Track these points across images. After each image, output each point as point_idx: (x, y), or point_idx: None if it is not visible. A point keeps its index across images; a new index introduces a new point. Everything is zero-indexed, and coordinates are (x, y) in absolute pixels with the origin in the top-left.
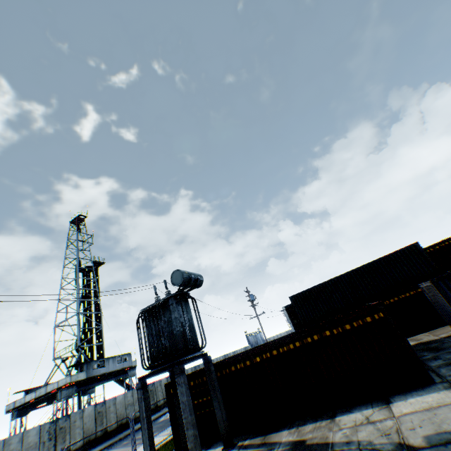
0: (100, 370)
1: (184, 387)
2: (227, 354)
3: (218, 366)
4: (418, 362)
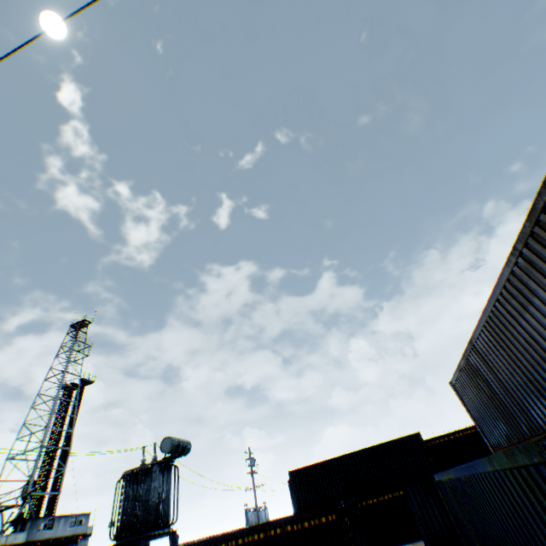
0: (46, 532)
1: None
2: (214, 534)
3: None
4: None
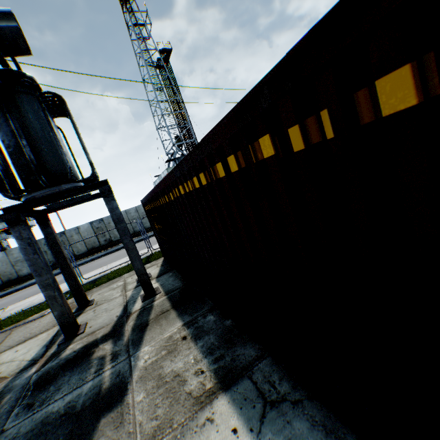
0: None
1: (22, 245)
2: None
3: (152, 194)
4: None
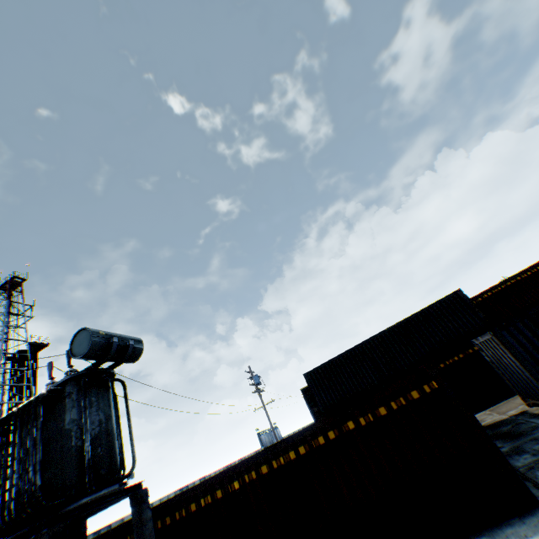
0: None
1: None
2: (230, 463)
3: (167, 504)
4: (505, 466)
